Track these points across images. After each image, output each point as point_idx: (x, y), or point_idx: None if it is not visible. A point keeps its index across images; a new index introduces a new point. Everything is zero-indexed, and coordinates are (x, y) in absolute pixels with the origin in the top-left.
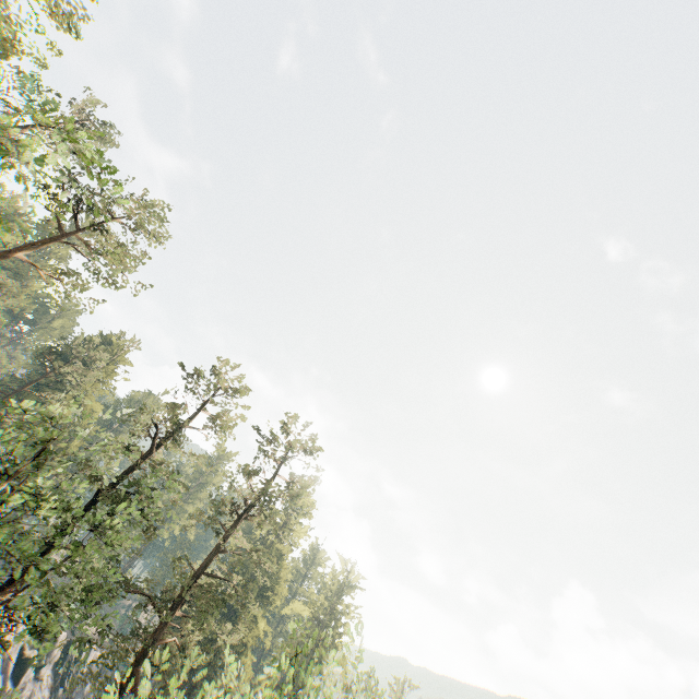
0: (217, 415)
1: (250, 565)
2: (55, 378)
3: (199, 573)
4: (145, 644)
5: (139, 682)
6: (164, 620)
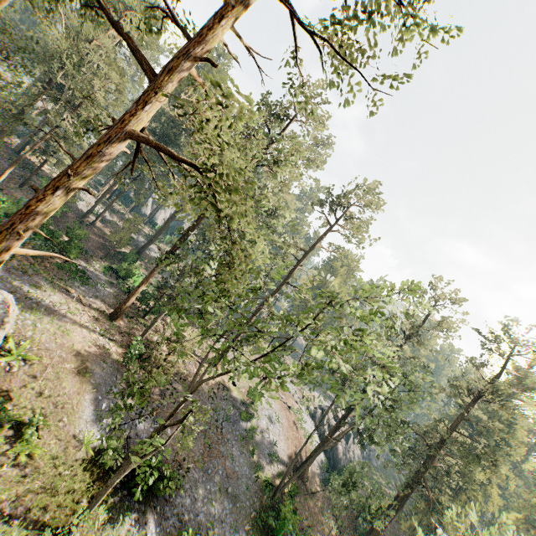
0: (442, 321)
1: (482, 420)
2: (329, 289)
3: (451, 430)
4: (425, 463)
5: (427, 484)
6: (433, 453)
